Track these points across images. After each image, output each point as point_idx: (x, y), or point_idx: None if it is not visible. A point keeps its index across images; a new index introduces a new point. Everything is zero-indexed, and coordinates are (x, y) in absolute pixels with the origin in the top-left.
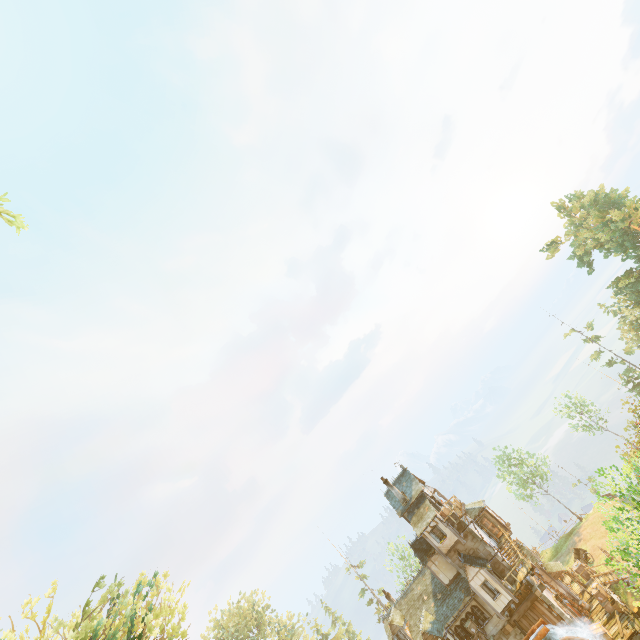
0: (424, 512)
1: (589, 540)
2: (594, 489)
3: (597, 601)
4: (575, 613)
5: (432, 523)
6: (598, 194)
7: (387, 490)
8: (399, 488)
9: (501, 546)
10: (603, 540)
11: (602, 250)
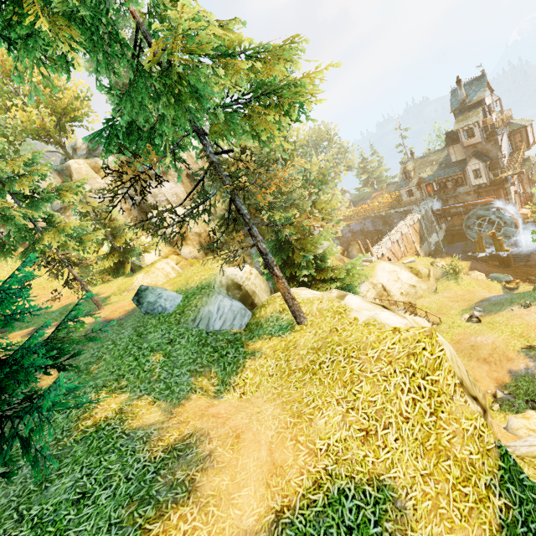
0: (471, 116)
1: None
2: None
3: None
4: (522, 202)
5: (471, 126)
6: None
7: (455, 88)
8: (466, 90)
9: (511, 155)
10: None
11: None
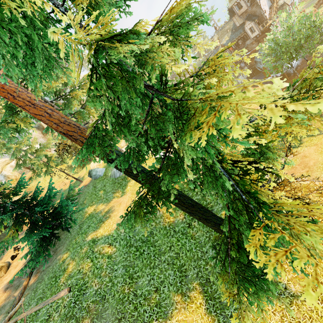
0: None
1: None
2: None
3: None
4: None
5: (238, 1)
6: None
7: None
8: None
9: (271, 7)
10: None
11: None
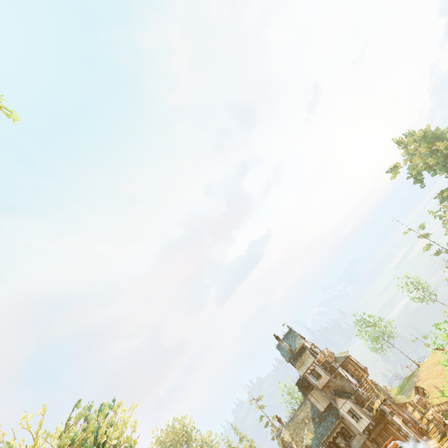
0: (305, 359)
1: (425, 380)
2: (427, 344)
3: (433, 424)
4: (417, 433)
5: (311, 367)
6: (426, 132)
7: (278, 344)
8: (287, 342)
9: (361, 384)
10: (436, 380)
11: (430, 171)
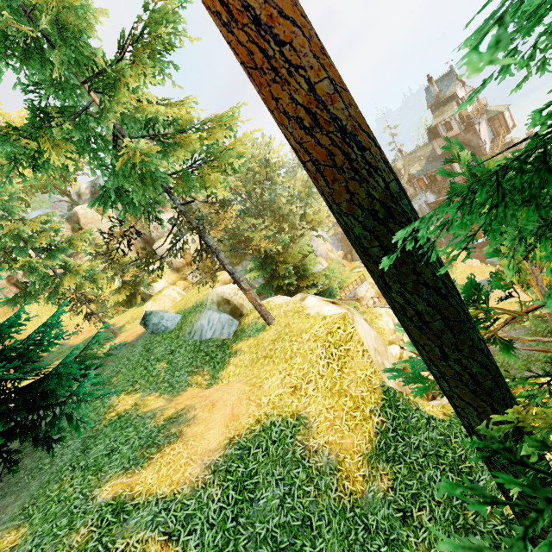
0: (446, 110)
1: None
2: None
3: None
4: None
5: (447, 119)
6: None
7: (428, 86)
8: (439, 86)
9: (493, 141)
10: None
11: None
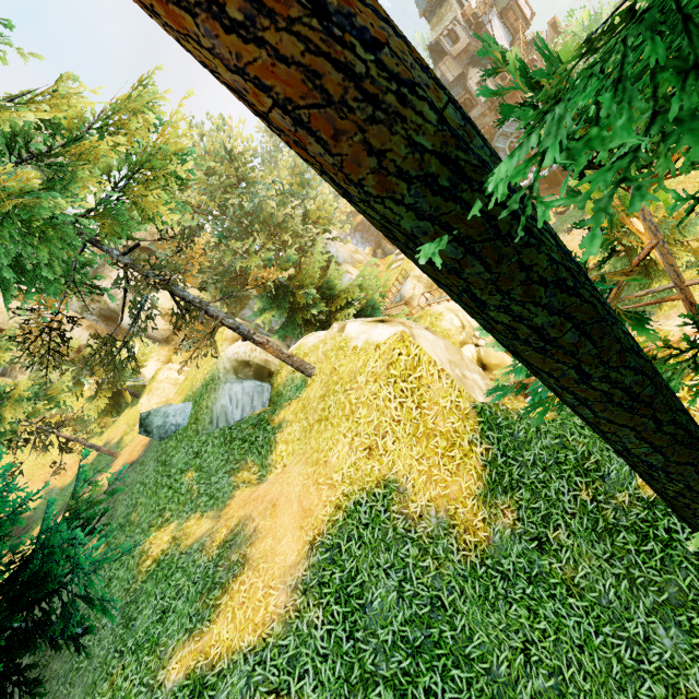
0: (445, 14)
1: None
2: None
3: None
4: None
5: (450, 26)
6: None
7: None
8: None
9: (512, 43)
10: None
11: None
